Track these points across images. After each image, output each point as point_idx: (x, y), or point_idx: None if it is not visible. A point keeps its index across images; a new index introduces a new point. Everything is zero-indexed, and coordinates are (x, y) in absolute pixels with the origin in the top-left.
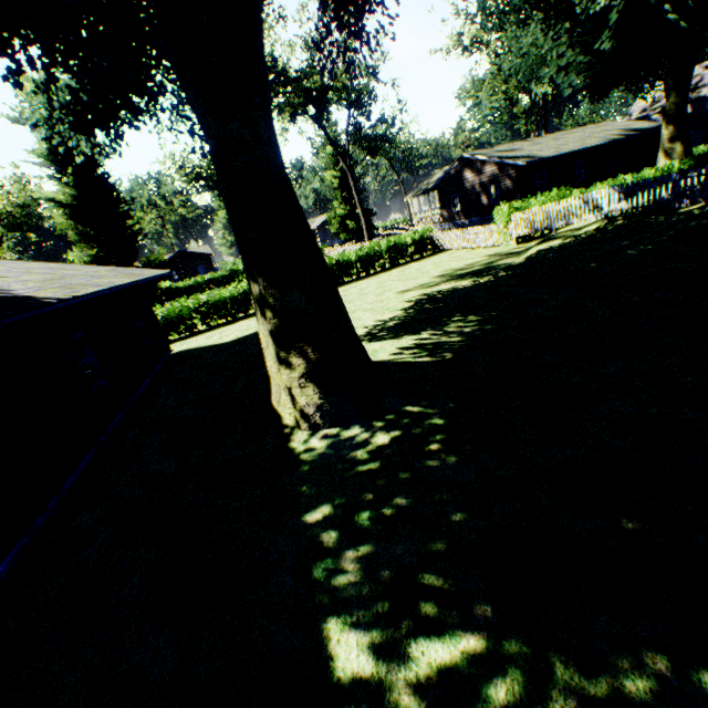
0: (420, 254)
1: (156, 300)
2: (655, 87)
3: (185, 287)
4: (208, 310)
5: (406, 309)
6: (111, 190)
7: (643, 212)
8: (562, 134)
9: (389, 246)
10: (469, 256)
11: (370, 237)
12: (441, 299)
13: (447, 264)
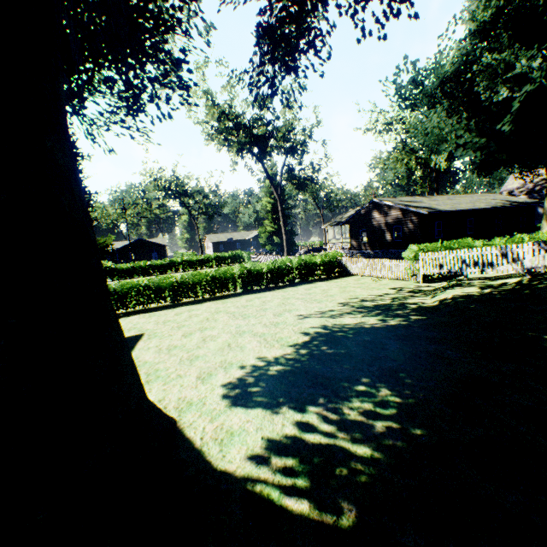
0: (328, 275)
1: None
2: (534, 171)
3: (127, 268)
4: None
5: (300, 345)
6: None
7: None
8: (454, 196)
9: (301, 263)
10: (375, 285)
11: (288, 251)
12: (344, 340)
13: (353, 290)
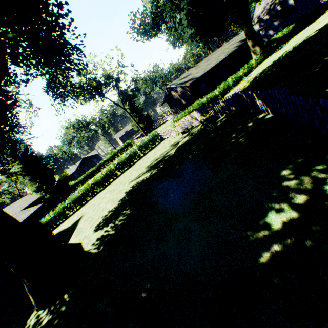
0: (155, 144)
1: (69, 192)
2: None
3: (82, 178)
4: (70, 205)
5: (120, 200)
6: (36, 158)
7: (211, 119)
8: (211, 55)
9: (139, 147)
10: (167, 145)
11: (145, 133)
12: (133, 191)
13: (156, 154)
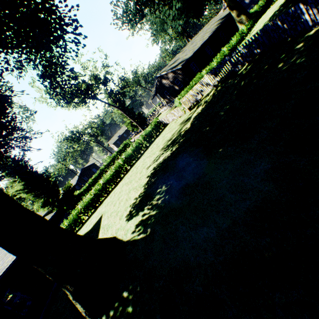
0: (159, 132)
1: (76, 202)
2: None
3: (86, 187)
4: (84, 210)
5: (145, 184)
6: (36, 173)
7: (226, 78)
8: (194, 38)
9: (143, 137)
10: (174, 126)
11: (142, 128)
12: (158, 171)
13: (166, 137)
